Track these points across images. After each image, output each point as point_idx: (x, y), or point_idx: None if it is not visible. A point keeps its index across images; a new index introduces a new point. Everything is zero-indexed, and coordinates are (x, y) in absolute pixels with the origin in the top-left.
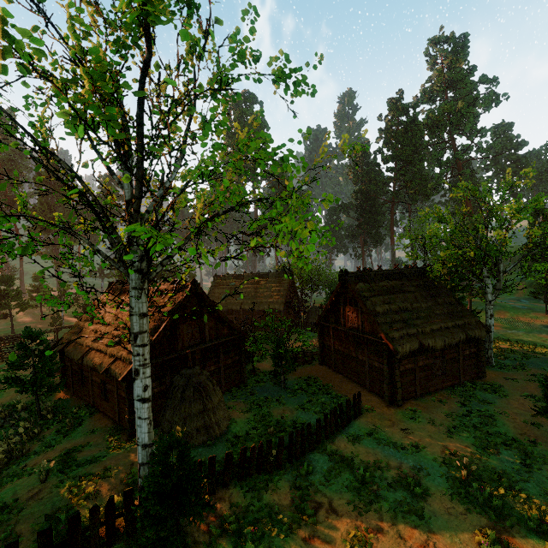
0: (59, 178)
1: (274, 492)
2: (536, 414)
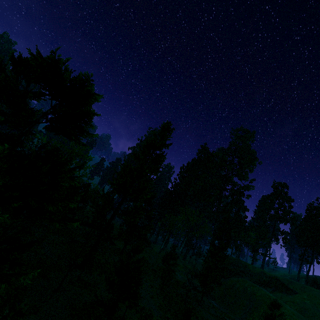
0: None
1: None
2: None
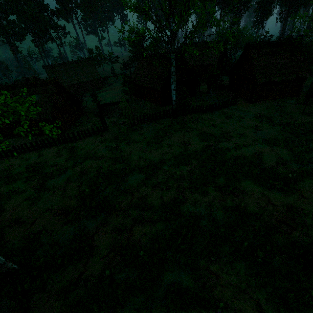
0: (152, 22)
1: (203, 116)
2: (297, 103)
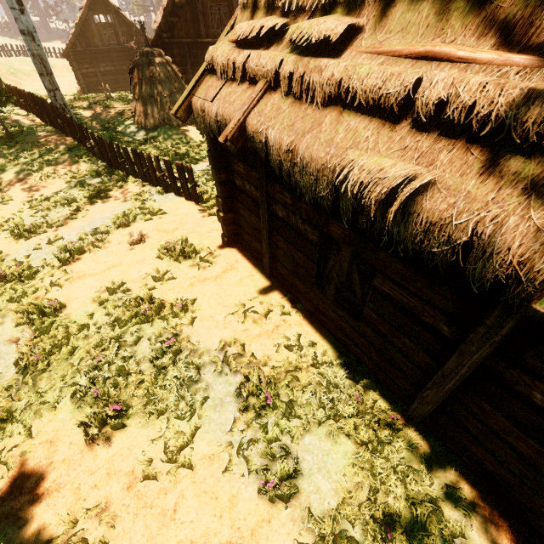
0: None
1: (71, 162)
2: None
